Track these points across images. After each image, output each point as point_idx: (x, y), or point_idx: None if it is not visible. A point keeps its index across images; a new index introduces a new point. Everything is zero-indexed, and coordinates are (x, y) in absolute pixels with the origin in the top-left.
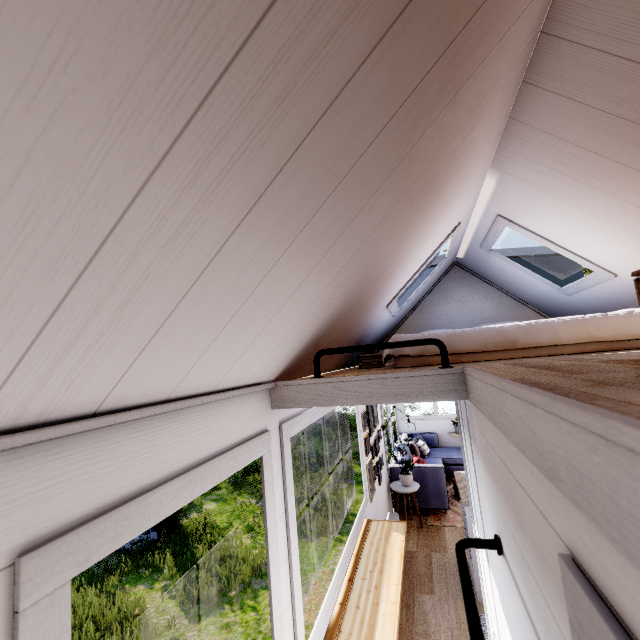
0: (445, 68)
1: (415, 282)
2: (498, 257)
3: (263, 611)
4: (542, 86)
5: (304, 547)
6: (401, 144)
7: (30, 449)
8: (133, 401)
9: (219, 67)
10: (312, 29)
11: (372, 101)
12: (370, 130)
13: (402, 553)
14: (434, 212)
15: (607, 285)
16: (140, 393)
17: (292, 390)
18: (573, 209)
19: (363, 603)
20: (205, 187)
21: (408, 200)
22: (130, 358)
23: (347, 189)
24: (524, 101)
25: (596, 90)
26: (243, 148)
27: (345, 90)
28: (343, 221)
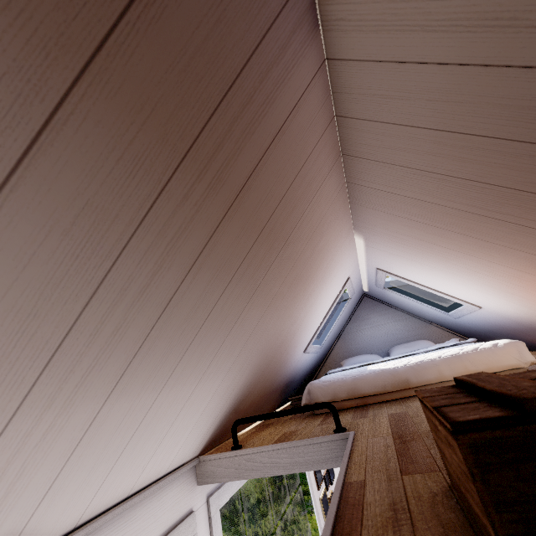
0: (266, 239)
1: (335, 314)
2: (392, 292)
3: None
4: (363, 205)
5: None
6: (250, 284)
7: None
8: None
9: (52, 350)
10: (127, 294)
11: (205, 286)
12: (213, 296)
13: None
14: (315, 288)
15: (479, 313)
16: None
17: (213, 464)
18: (424, 267)
19: None
20: (63, 401)
21: (280, 298)
22: (22, 523)
23: (209, 328)
24: (356, 211)
25: (396, 209)
26: (92, 367)
27: (175, 296)
28: (217, 342)
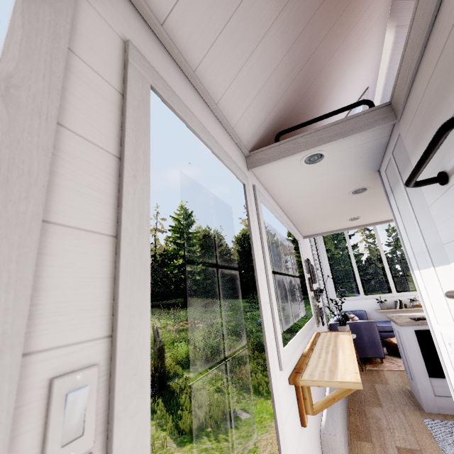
0: None
1: None
2: None
3: (233, 442)
4: None
5: (262, 403)
6: None
7: (132, 8)
8: (178, 46)
9: None
10: None
11: None
12: None
13: (351, 340)
14: (351, 45)
15: None
16: (182, 41)
17: (261, 154)
18: None
19: (323, 356)
20: None
21: (335, 1)
22: None
23: None
24: None
25: None
26: None
27: None
28: None
